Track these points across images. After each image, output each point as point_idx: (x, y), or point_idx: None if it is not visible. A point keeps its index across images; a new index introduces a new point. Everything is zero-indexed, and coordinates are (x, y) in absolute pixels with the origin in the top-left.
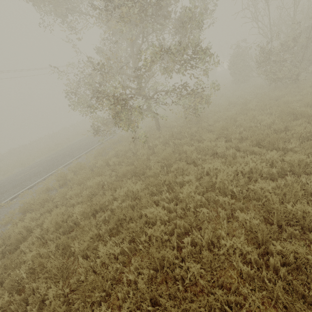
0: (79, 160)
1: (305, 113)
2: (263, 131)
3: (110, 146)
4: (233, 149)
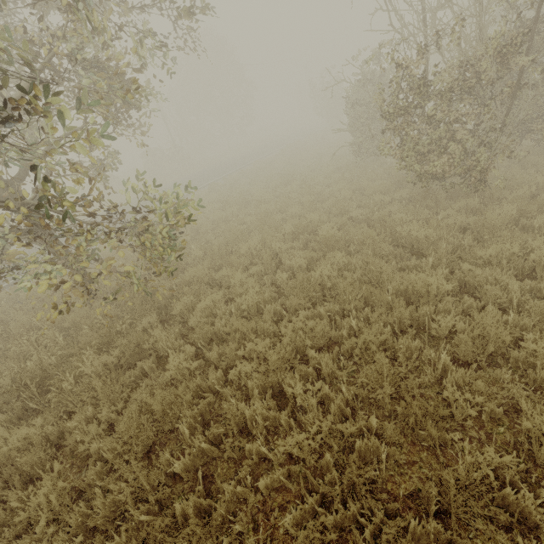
0: None
1: (448, 484)
2: (279, 479)
3: None
4: None
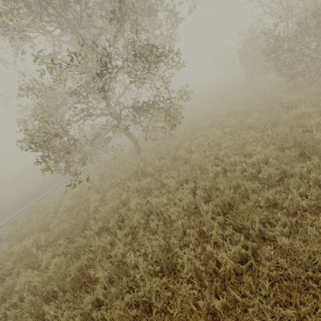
0: (56, 191)
1: (319, 149)
2: (251, 173)
3: (89, 173)
4: (186, 217)
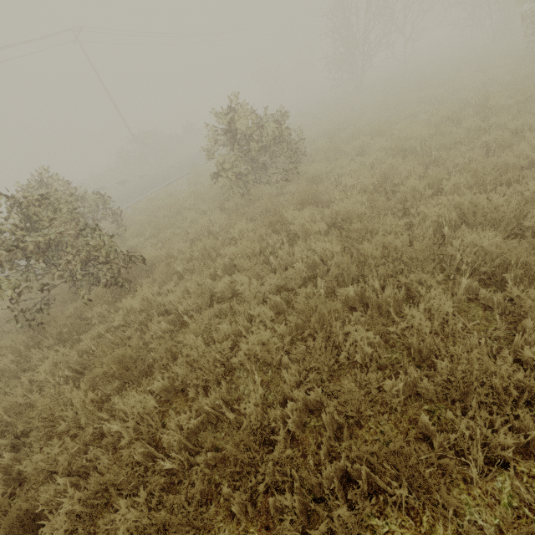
0: None
1: None
2: None
3: None
4: None
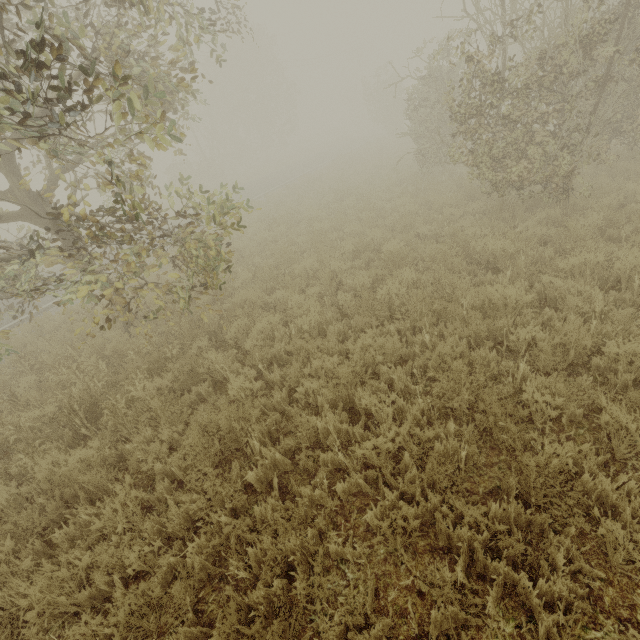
0: None
1: (528, 469)
2: (357, 485)
3: None
4: None
